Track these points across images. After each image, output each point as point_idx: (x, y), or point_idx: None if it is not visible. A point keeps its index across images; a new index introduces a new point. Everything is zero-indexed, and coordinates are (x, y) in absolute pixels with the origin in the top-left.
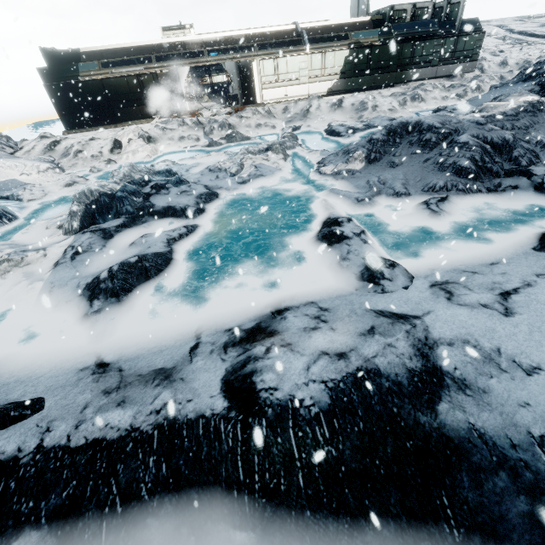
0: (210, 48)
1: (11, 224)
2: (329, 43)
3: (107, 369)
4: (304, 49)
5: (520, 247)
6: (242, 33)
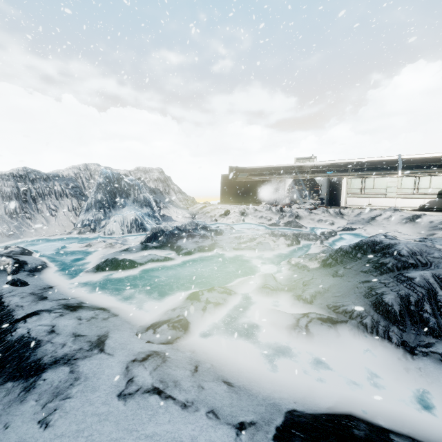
0: (314, 169)
1: (142, 233)
2: (428, 170)
3: (48, 288)
4: (396, 173)
5: (292, 401)
6: (346, 161)
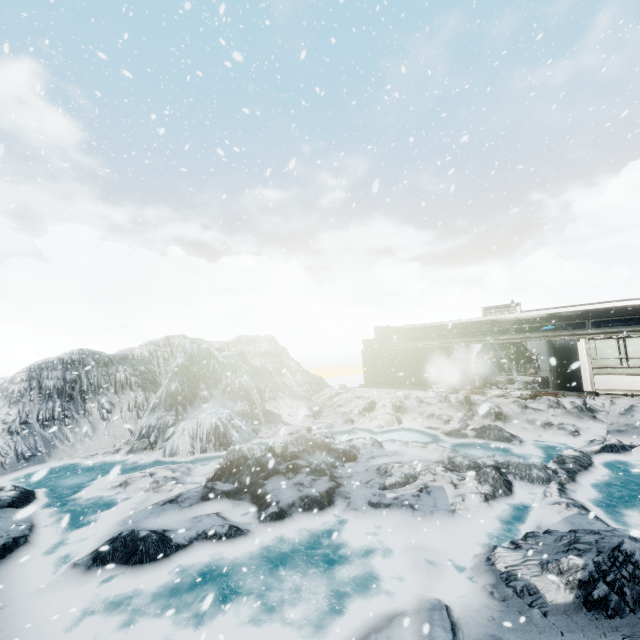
0: (519, 326)
1: (223, 452)
2: None
3: None
4: None
5: None
6: (577, 309)
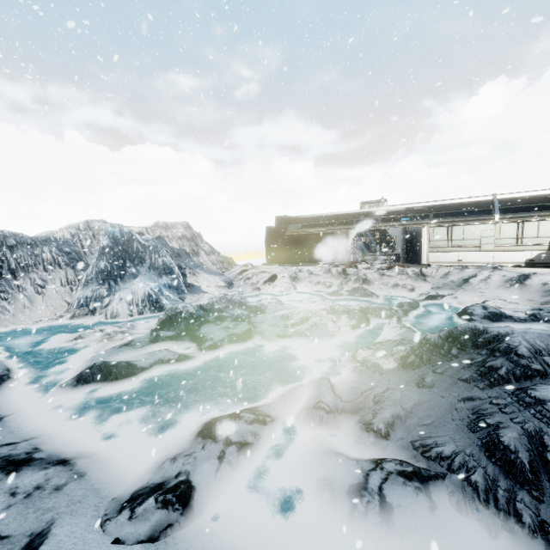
0: (385, 216)
1: (157, 314)
2: (534, 213)
3: None
4: (492, 218)
5: None
6: (426, 205)
